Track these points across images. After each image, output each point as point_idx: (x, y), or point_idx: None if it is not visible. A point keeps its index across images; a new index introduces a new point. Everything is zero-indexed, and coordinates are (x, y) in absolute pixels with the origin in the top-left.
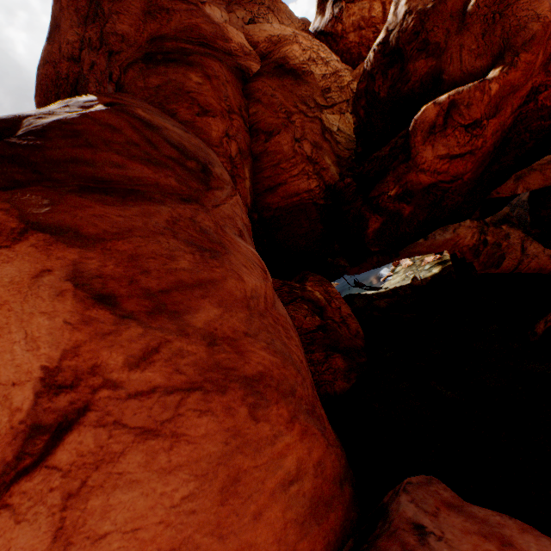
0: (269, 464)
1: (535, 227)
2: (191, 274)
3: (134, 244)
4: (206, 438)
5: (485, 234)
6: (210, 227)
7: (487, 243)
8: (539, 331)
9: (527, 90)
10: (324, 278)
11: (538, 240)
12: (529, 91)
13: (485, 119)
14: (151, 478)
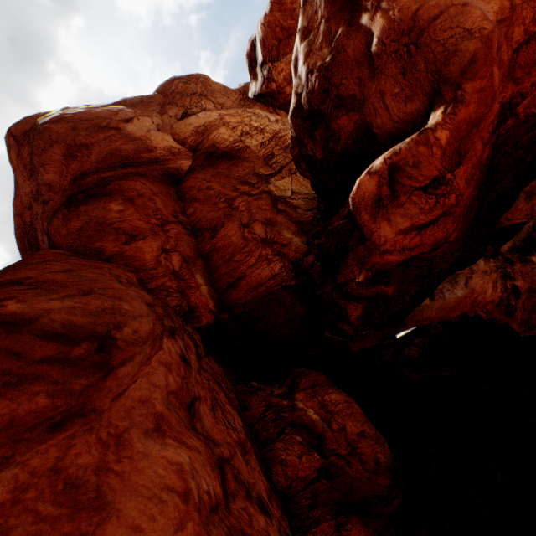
0: None
1: None
2: None
3: None
4: None
5: (511, 278)
6: (86, 466)
7: (519, 290)
8: None
9: (496, 111)
10: (318, 378)
11: None
12: (499, 109)
13: (448, 171)
14: None
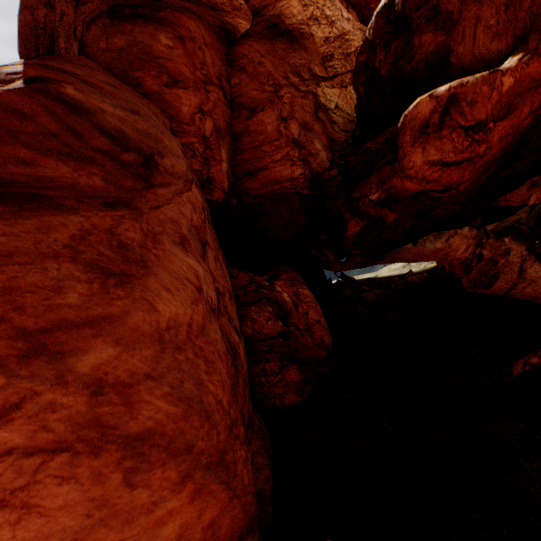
0: (140, 535)
1: None
2: (78, 311)
3: (9, 274)
4: (63, 510)
5: (482, 247)
6: (133, 240)
7: (482, 258)
8: (515, 373)
9: None
10: (298, 276)
11: None
12: None
13: (493, 121)
14: None
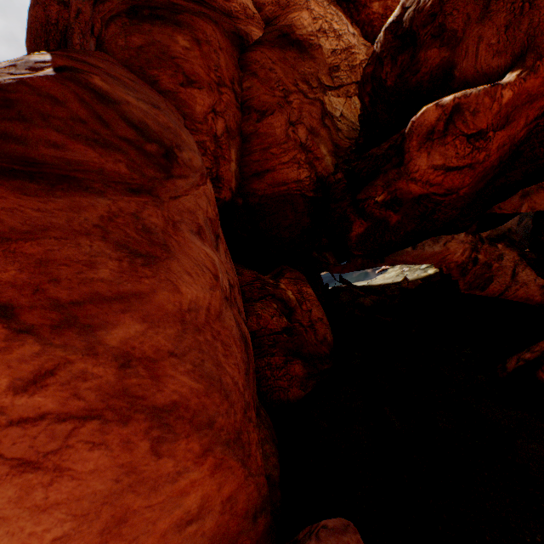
0: (165, 503)
1: (534, 251)
2: (110, 286)
3: (46, 246)
4: (94, 474)
5: (477, 252)
6: (156, 225)
7: (478, 262)
8: (509, 368)
9: None
10: (301, 276)
11: (532, 266)
12: None
13: (492, 130)
14: (21, 515)
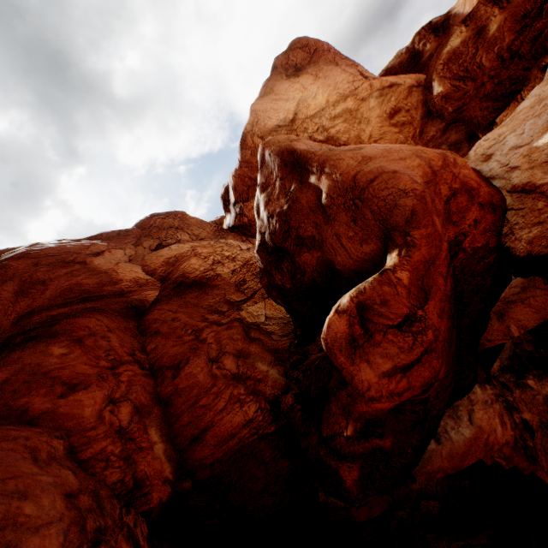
0: None
1: None
2: None
3: None
4: None
5: (516, 409)
6: None
7: (531, 425)
8: None
9: (445, 248)
10: None
11: None
12: (447, 246)
13: (418, 307)
14: None
